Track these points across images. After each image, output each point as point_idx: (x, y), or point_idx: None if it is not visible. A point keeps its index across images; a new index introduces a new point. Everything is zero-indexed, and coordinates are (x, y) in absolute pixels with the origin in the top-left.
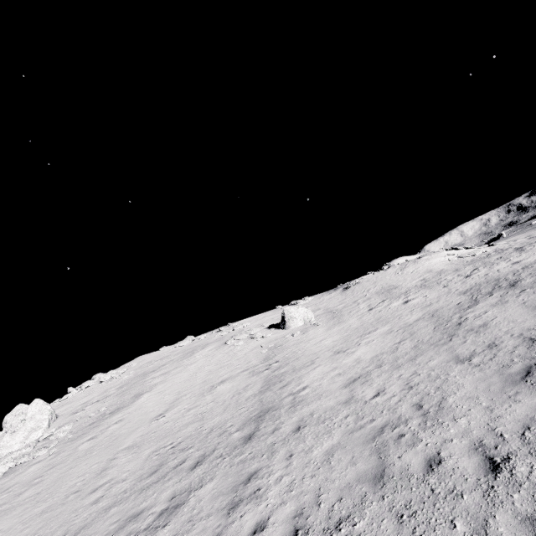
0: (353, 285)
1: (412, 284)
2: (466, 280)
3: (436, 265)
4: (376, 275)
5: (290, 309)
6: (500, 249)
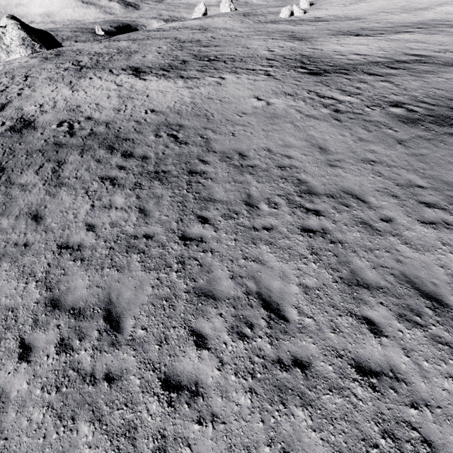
0: None
1: None
2: None
3: None
4: None
5: None
6: None
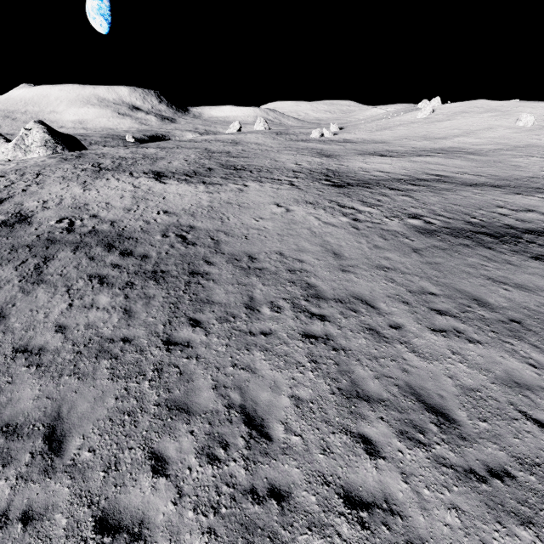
0: None
1: None
2: None
3: None
4: None
5: (523, 115)
6: None
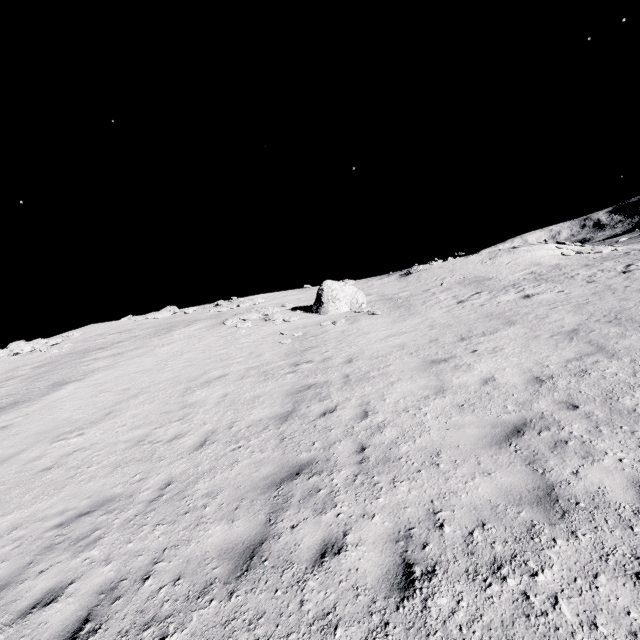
0: (417, 270)
1: (516, 277)
2: (632, 276)
3: (545, 258)
4: (453, 261)
5: (332, 284)
6: (639, 248)
